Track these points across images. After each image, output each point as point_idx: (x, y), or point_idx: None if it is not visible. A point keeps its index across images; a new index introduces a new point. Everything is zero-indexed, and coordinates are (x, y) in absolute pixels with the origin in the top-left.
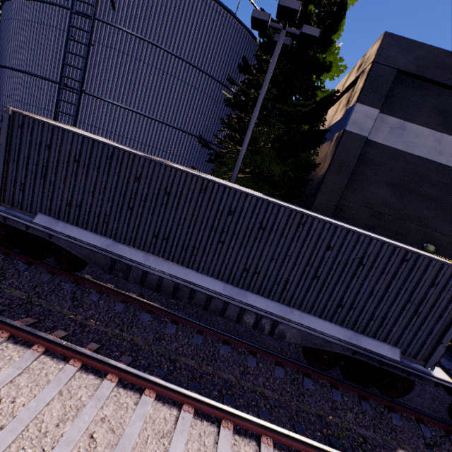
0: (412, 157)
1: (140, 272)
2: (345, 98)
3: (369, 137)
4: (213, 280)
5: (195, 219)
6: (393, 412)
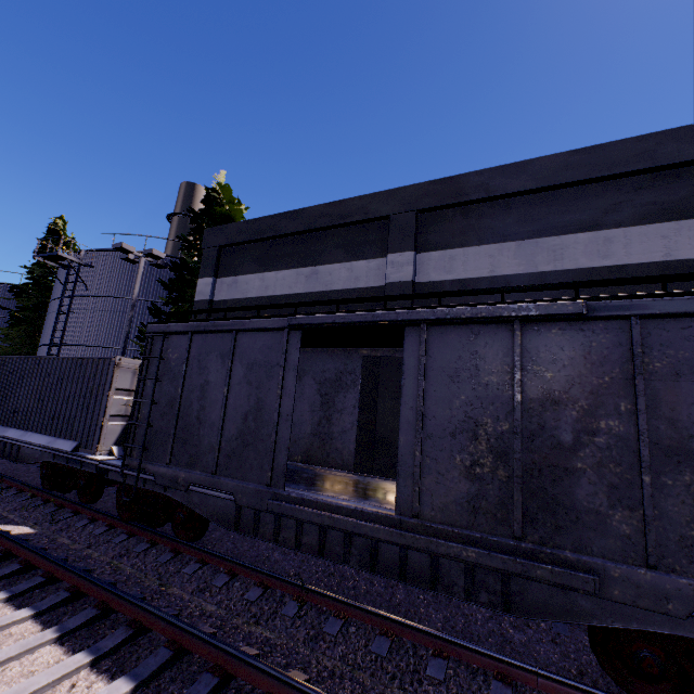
0: (248, 300)
1: None
2: None
3: (215, 299)
4: None
5: None
6: (72, 513)
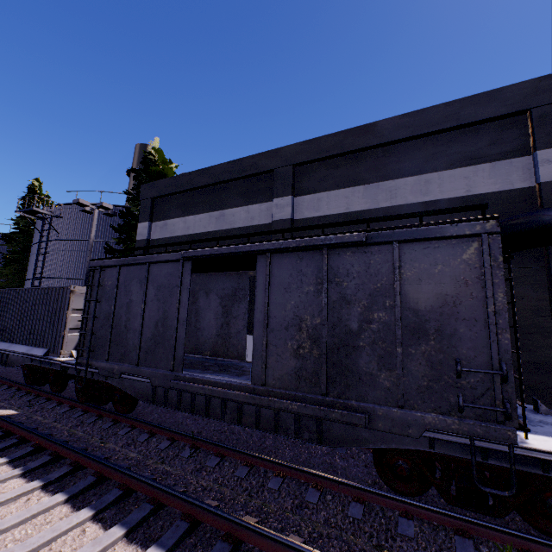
0: (175, 238)
1: None
2: None
3: (152, 238)
4: None
5: None
6: (45, 399)
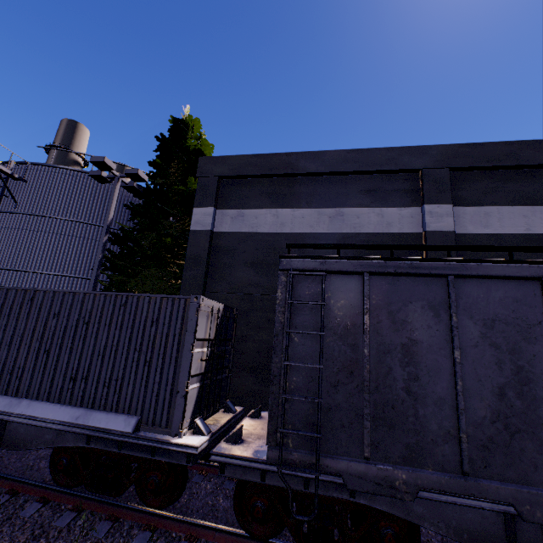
0: (259, 234)
1: None
2: None
3: (216, 230)
4: None
5: None
6: (146, 531)
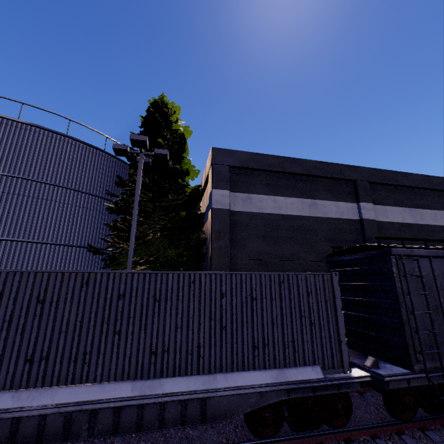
0: (265, 214)
1: (6, 426)
2: (207, 189)
3: (231, 209)
4: (117, 385)
5: (81, 319)
6: (351, 443)
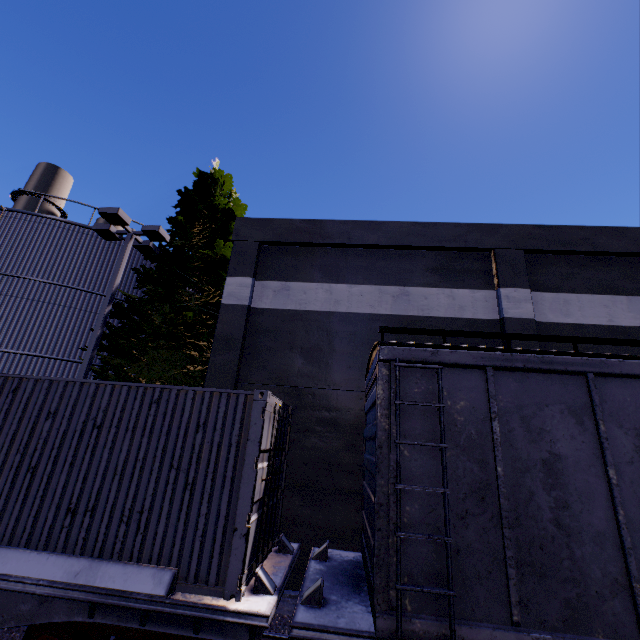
0: (309, 313)
1: None
2: None
3: (254, 305)
4: None
5: None
6: None
